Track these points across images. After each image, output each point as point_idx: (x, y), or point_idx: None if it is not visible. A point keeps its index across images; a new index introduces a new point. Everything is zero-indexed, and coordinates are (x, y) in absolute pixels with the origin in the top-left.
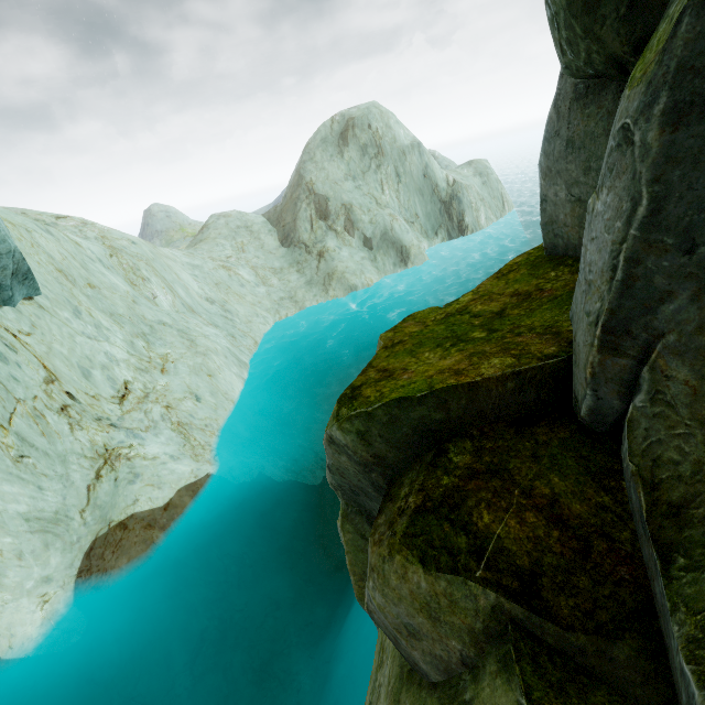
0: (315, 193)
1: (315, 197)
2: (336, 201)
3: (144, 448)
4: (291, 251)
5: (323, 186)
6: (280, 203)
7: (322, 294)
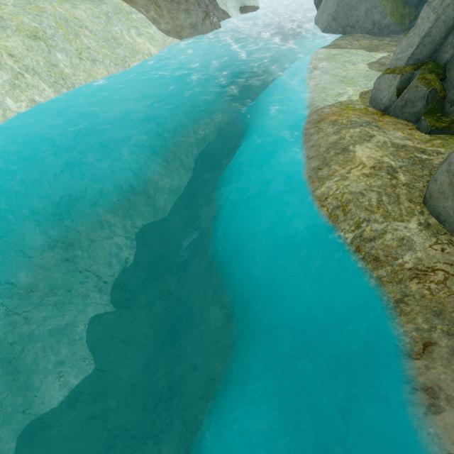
0: None
1: None
2: None
3: None
4: None
5: None
6: None
7: None
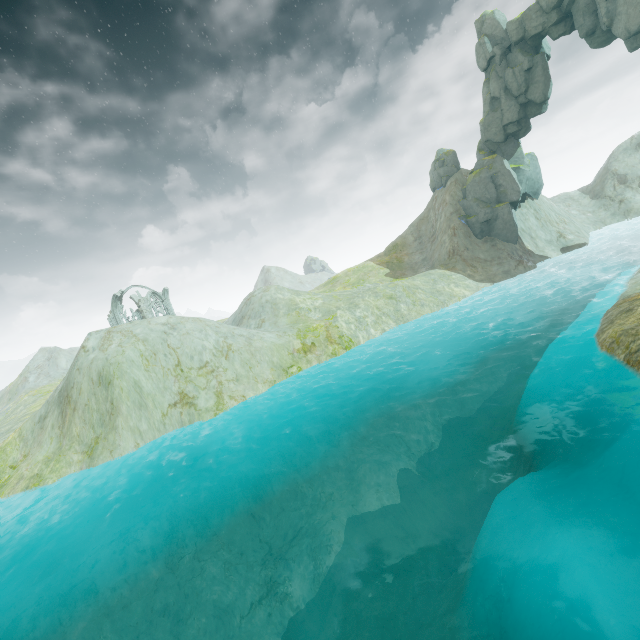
0: (617, 173)
1: (617, 175)
2: (632, 174)
3: (569, 236)
4: (599, 204)
5: (623, 169)
6: (590, 184)
7: (622, 217)
